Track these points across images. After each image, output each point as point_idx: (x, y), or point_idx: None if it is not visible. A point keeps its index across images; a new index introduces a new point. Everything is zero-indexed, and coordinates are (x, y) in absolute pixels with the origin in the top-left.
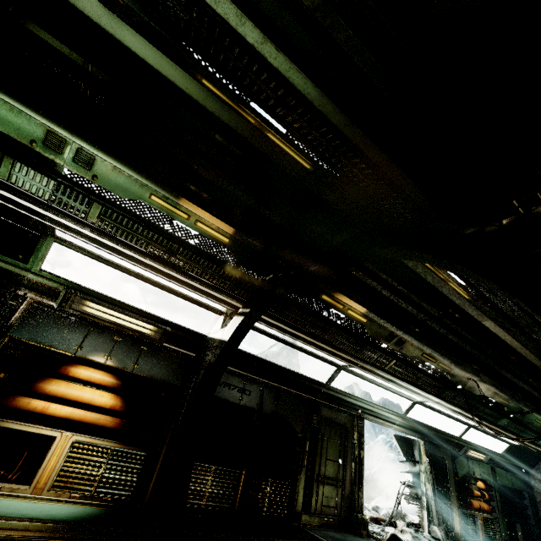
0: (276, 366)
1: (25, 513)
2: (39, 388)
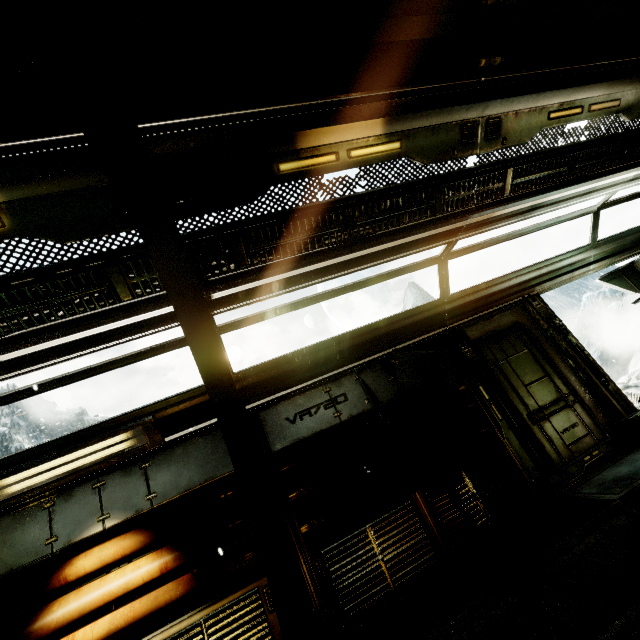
0: (349, 335)
1: None
2: (39, 631)
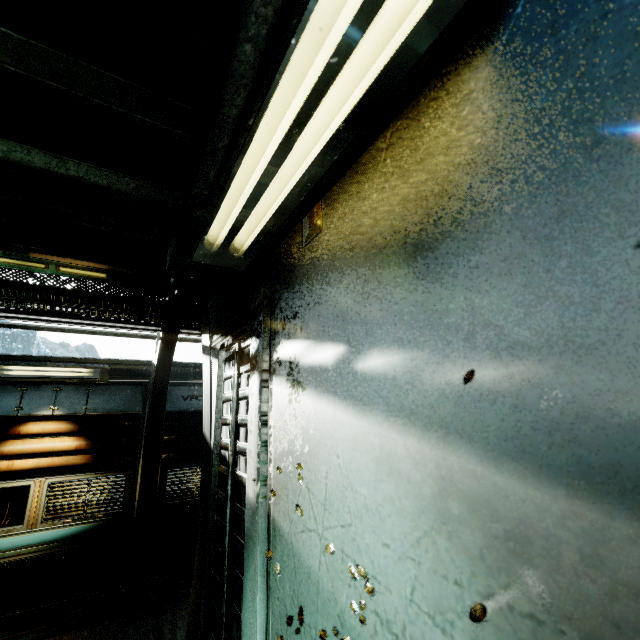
0: None
1: (18, 544)
2: None
